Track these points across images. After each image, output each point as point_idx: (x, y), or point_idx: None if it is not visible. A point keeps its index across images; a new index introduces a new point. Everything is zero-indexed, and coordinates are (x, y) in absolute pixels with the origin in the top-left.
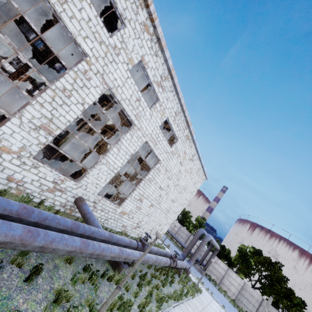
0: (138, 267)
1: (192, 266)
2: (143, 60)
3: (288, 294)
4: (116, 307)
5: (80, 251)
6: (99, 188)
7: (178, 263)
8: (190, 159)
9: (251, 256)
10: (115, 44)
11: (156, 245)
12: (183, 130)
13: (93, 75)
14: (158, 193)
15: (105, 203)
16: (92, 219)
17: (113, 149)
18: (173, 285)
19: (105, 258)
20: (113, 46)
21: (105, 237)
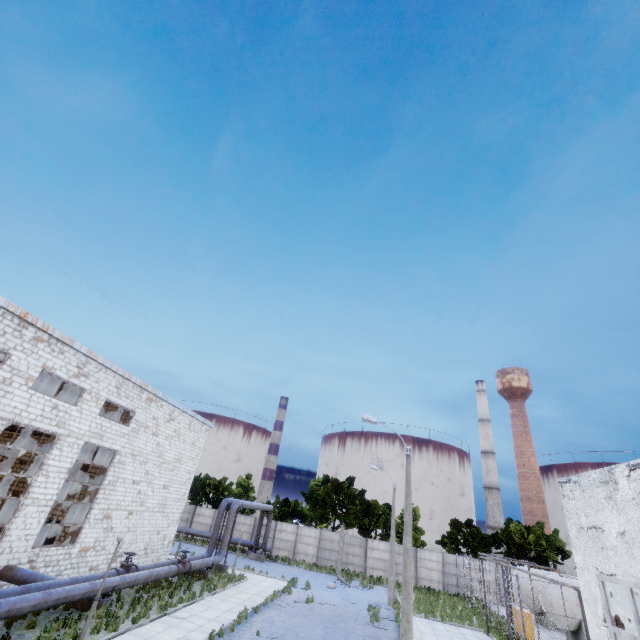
0: (130, 598)
1: (244, 560)
2: (46, 368)
3: (367, 509)
4: (102, 625)
5: (45, 601)
6: (32, 539)
7: (195, 564)
8: (169, 420)
9: None
10: (4, 377)
11: None
12: (138, 397)
13: None
14: (134, 492)
15: (49, 553)
16: (41, 577)
17: (38, 479)
18: (191, 592)
19: (75, 599)
20: (2, 380)
21: (66, 583)
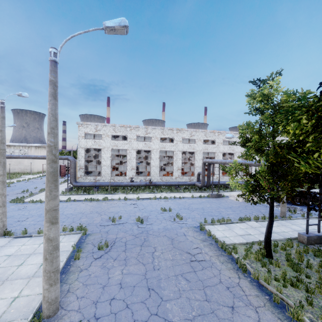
0: None
1: None
2: None
3: None
4: None
5: (318, 182)
6: None
7: None
8: None
9: None
10: None
11: None
12: None
13: None
14: None
15: None
16: None
17: None
18: None
19: None
20: None
21: None
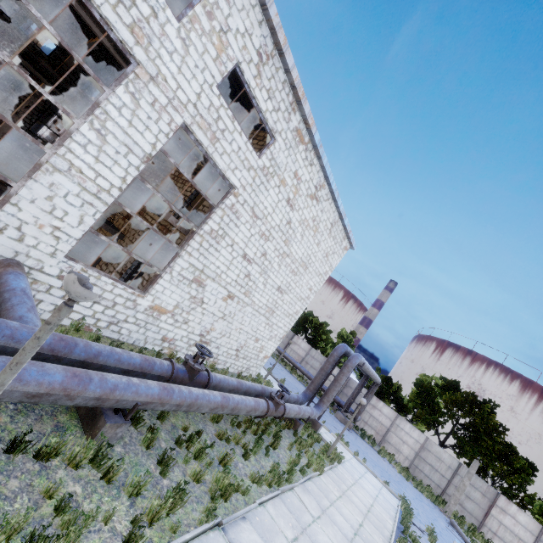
0: (184, 420)
1: (330, 415)
2: None
3: (507, 454)
4: None
5: None
6: (66, 242)
7: (290, 410)
8: (312, 196)
9: (438, 393)
10: None
11: (252, 379)
12: (285, 112)
13: None
14: (241, 270)
15: (98, 283)
16: (14, 302)
17: (82, 129)
18: (275, 453)
19: None
20: None
21: None
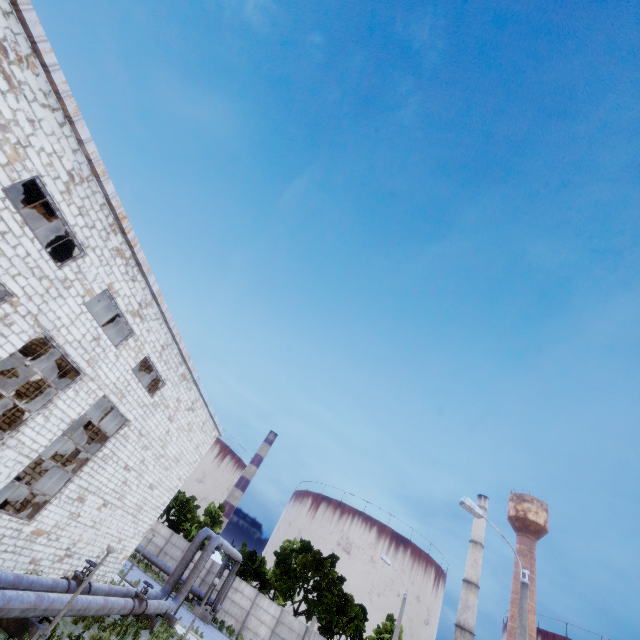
0: (65, 630)
1: (188, 613)
2: (111, 289)
3: (342, 604)
4: None
5: None
6: None
7: (151, 605)
8: (189, 409)
9: None
10: (67, 276)
11: None
12: (175, 368)
13: (19, 318)
14: (120, 479)
15: None
16: None
17: (37, 418)
18: None
19: (10, 615)
20: (63, 278)
21: (7, 582)
